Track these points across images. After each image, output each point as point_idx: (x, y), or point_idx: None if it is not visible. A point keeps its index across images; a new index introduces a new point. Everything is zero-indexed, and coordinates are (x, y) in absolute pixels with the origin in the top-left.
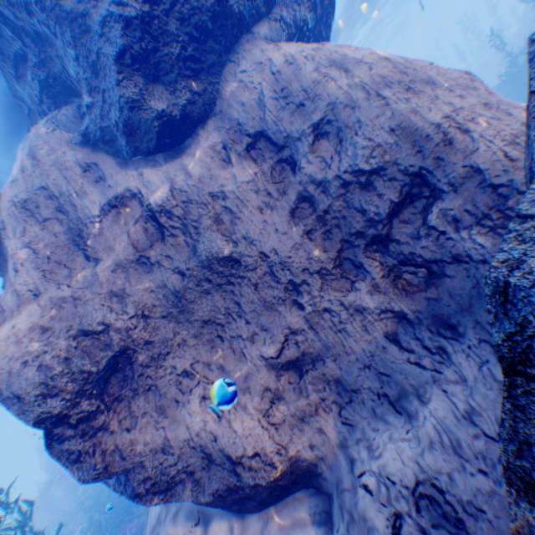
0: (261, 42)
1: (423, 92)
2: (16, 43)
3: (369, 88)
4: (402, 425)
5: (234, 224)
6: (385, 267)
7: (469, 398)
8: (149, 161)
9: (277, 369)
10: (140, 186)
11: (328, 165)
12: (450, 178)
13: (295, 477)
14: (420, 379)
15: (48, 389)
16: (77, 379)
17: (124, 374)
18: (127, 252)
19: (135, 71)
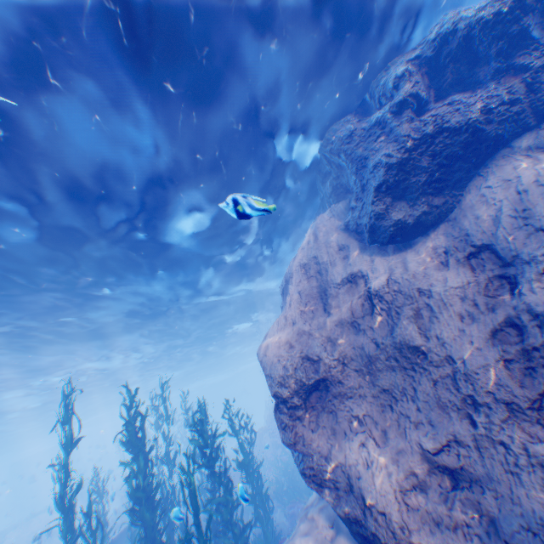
0: (517, 155)
1: None
2: (326, 166)
3: None
4: None
5: (430, 322)
6: None
7: None
8: (380, 251)
9: (429, 464)
10: (367, 270)
11: None
12: None
13: None
14: None
15: (283, 380)
16: (296, 382)
17: (319, 393)
18: (346, 314)
19: (385, 195)
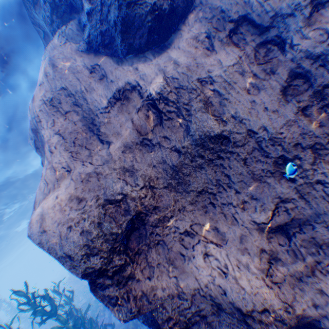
0: None
1: None
2: None
3: None
4: None
5: (223, 106)
6: None
7: None
8: (140, 58)
9: (266, 232)
10: (137, 79)
11: None
12: None
13: (295, 328)
14: None
15: (89, 249)
16: (108, 240)
17: (139, 233)
18: (131, 136)
19: None
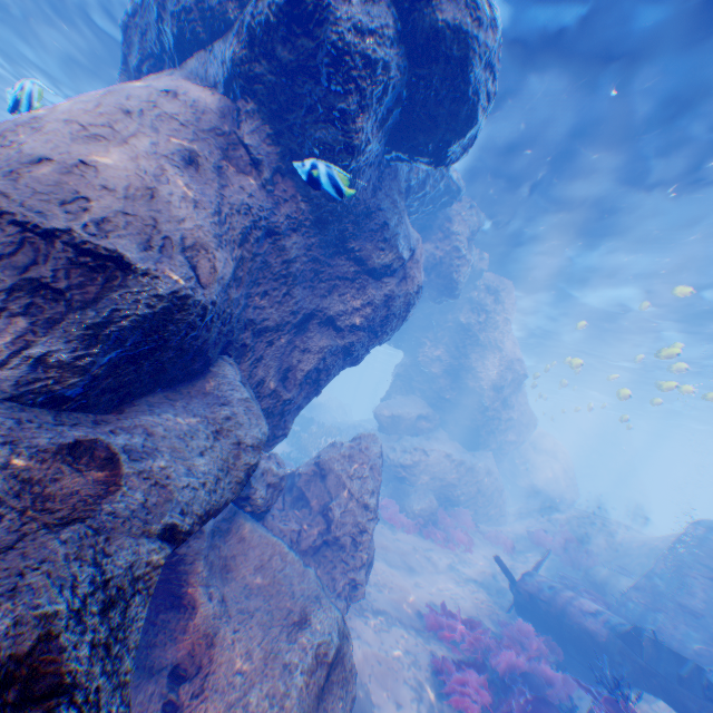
0: (175, 73)
1: None
2: None
3: None
4: None
5: None
6: None
7: None
8: None
9: None
10: None
11: None
12: None
13: None
14: None
15: None
16: None
17: None
18: None
19: (124, 71)
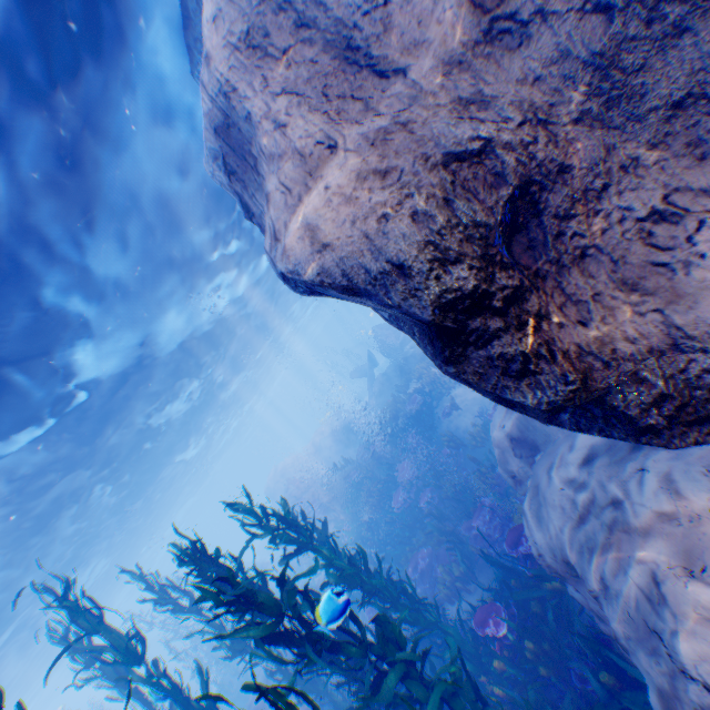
0: None
1: None
2: None
3: None
4: None
5: None
6: None
7: None
8: None
9: None
10: None
11: None
12: None
13: None
14: None
15: (439, 254)
16: (471, 241)
17: (528, 241)
18: (458, 29)
19: None
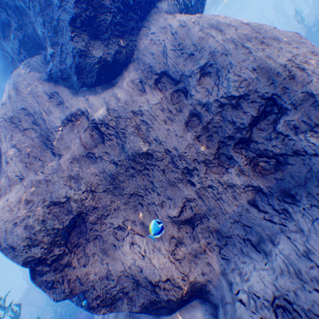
0: (163, 13)
1: (272, 45)
2: (2, 14)
3: (237, 42)
4: (261, 260)
5: (148, 131)
6: (248, 159)
7: (305, 242)
8: (92, 91)
9: (178, 224)
10: (86, 107)
11: (210, 92)
12: (292, 100)
13: (192, 293)
14: (272, 230)
15: (32, 241)
16: (50, 234)
17: (80, 229)
18: (79, 150)
19: (82, 31)
